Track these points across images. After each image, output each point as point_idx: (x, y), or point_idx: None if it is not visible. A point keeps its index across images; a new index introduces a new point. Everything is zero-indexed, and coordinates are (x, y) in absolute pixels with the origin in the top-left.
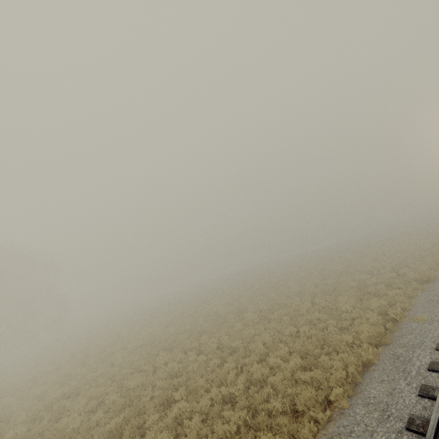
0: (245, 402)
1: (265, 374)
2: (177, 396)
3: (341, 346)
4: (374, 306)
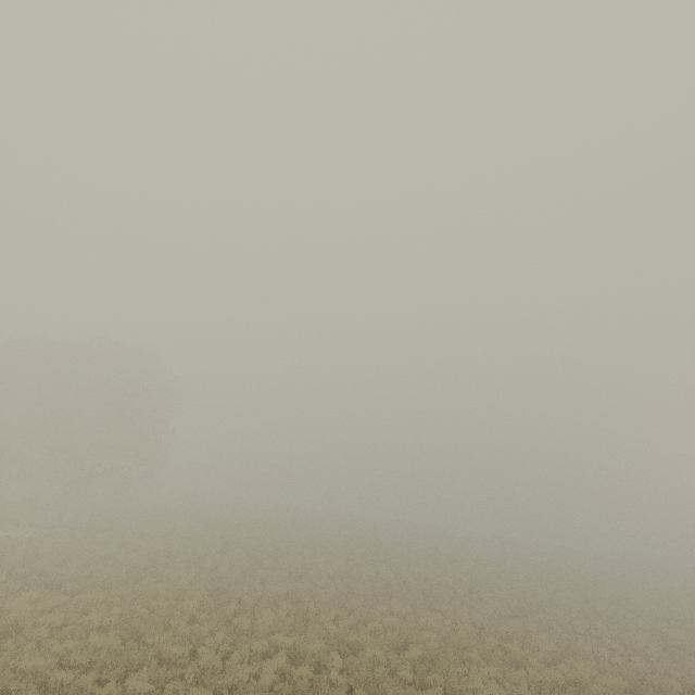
0: (579, 694)
1: (584, 678)
2: (473, 657)
3: (671, 690)
4: (694, 665)
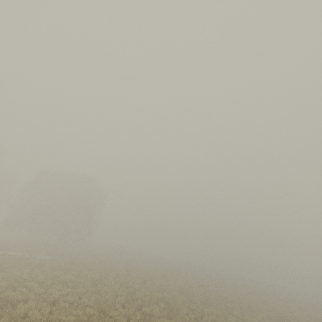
0: None
1: None
2: None
3: None
4: None
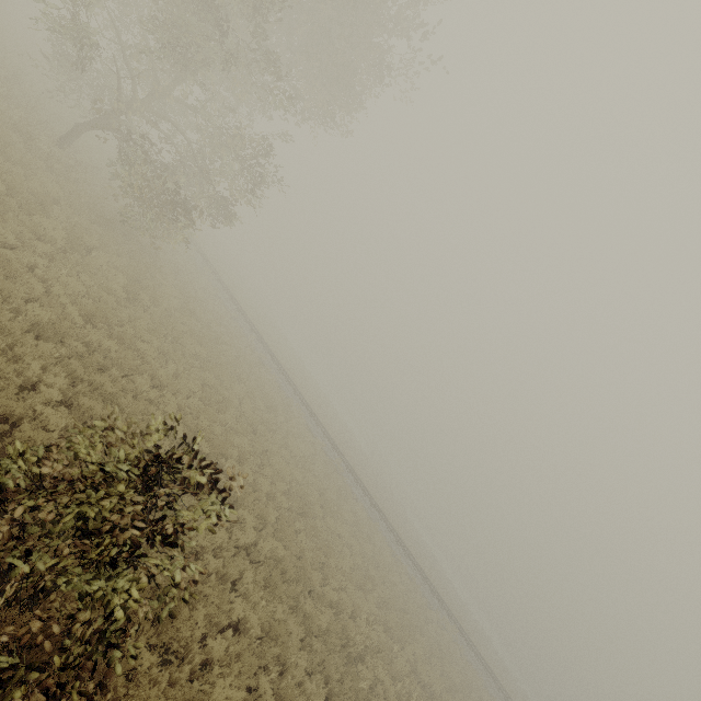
0: None
1: None
2: None
3: None
4: None
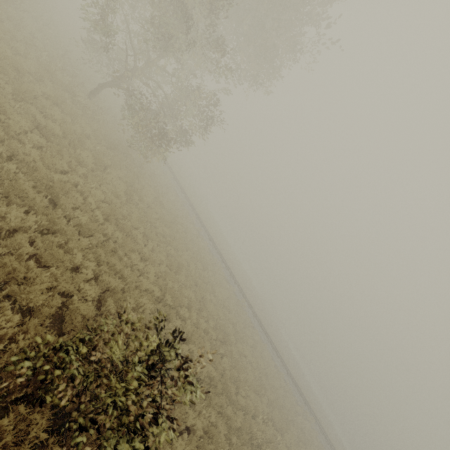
0: None
1: None
2: None
3: None
4: None
